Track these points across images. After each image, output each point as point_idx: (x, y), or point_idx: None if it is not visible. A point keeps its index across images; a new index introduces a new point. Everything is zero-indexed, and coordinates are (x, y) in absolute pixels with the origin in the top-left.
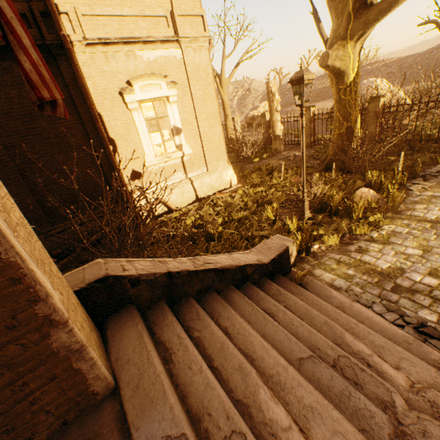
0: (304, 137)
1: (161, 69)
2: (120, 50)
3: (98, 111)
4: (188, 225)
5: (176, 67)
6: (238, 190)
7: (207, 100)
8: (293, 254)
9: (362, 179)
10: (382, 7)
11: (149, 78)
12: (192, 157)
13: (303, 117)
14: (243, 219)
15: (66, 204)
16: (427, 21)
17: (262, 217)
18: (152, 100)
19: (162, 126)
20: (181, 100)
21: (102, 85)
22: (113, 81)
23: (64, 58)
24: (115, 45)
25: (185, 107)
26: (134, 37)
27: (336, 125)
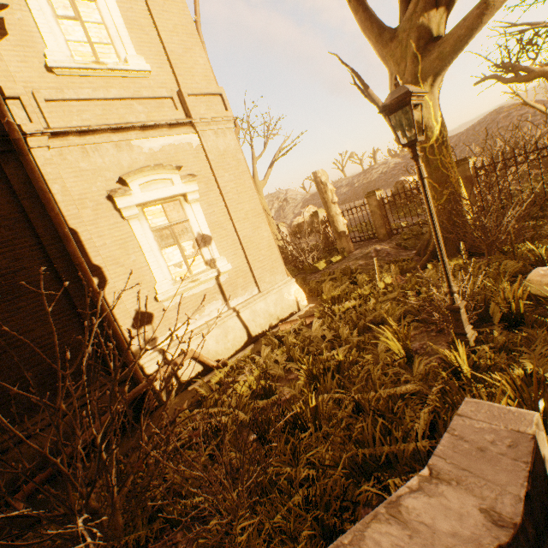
0: (428, 194)
1: (171, 160)
2: (107, 140)
3: (71, 227)
4: (244, 395)
5: (193, 156)
6: (313, 312)
7: (242, 192)
8: (545, 454)
9: (510, 258)
10: (459, 34)
11: (153, 171)
12: (232, 275)
13: (419, 162)
14: (348, 365)
15: (6, 398)
16: (483, 78)
17: (379, 353)
18: (161, 201)
19: (180, 236)
20: (205, 197)
21: (79, 189)
22: (97, 182)
23: (13, 155)
24: (97, 134)
25: (213, 206)
26: (127, 123)
27: (431, 195)
